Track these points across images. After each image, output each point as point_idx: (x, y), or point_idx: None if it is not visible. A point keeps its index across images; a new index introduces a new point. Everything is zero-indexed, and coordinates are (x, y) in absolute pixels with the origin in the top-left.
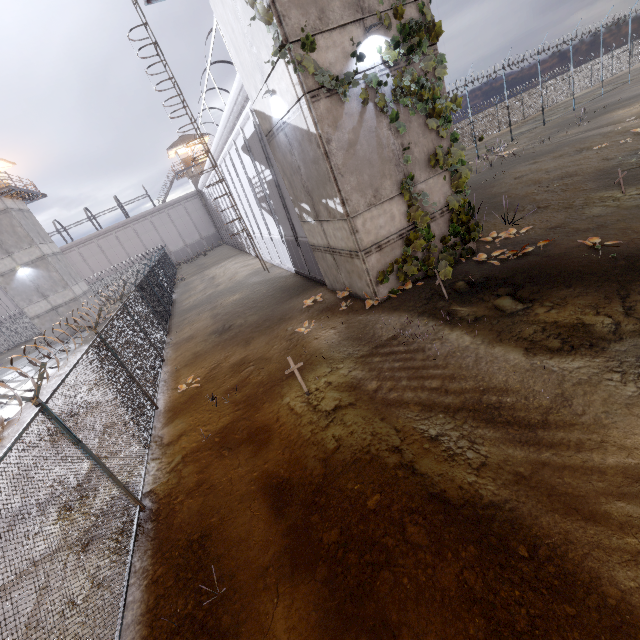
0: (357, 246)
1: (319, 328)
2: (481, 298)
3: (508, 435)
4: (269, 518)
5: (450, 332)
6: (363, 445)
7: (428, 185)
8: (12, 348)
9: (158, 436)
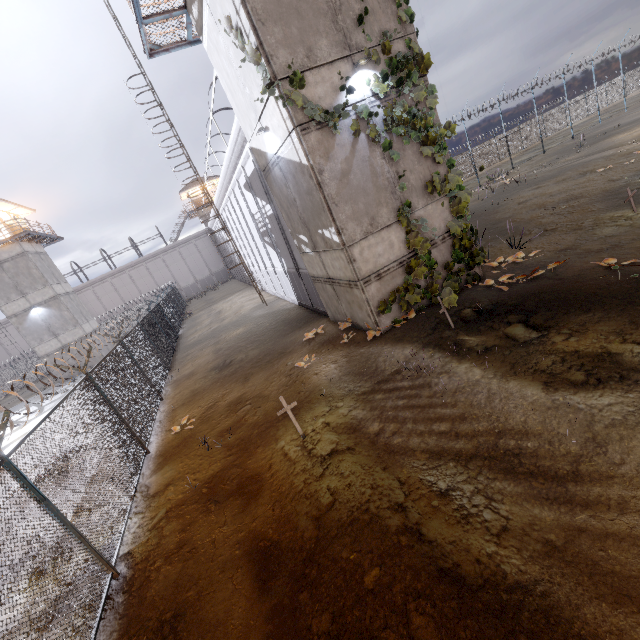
0: (355, 275)
1: (319, 362)
2: (490, 326)
3: (532, 490)
4: (252, 594)
5: (458, 365)
6: (361, 501)
7: (427, 211)
8: (24, 387)
9: (145, 485)
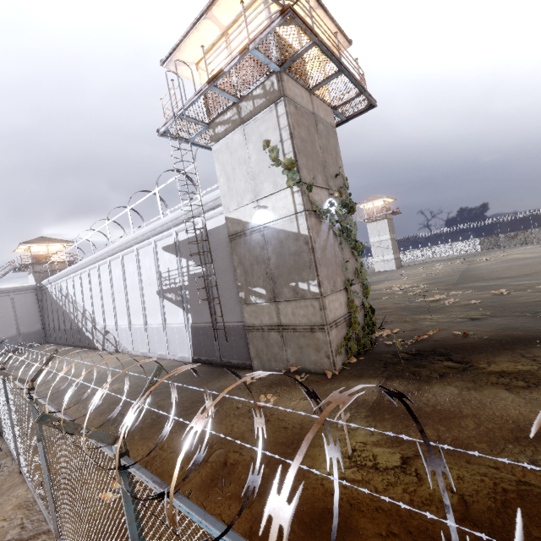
0: (325, 320)
1: (285, 399)
2: (430, 363)
3: None
4: None
5: (431, 387)
6: (490, 486)
7: (354, 288)
8: None
9: None
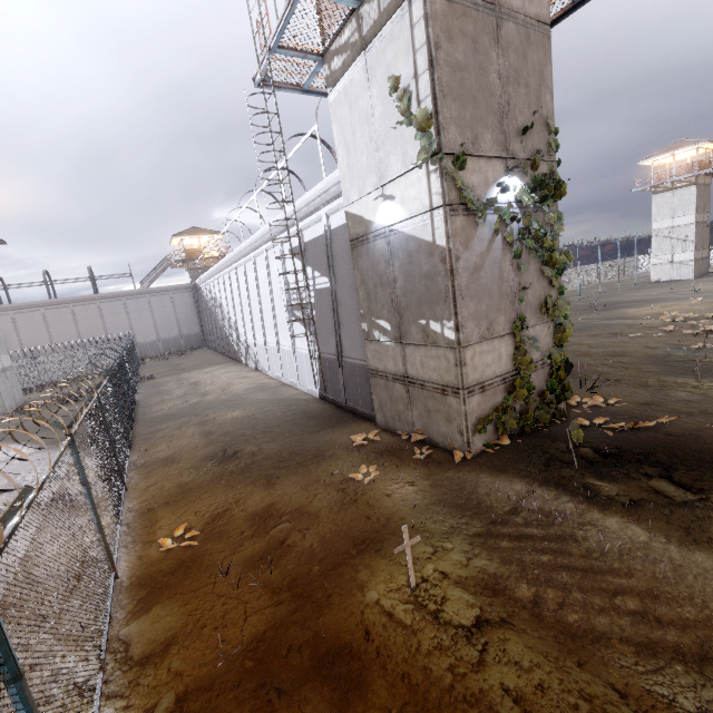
0: (460, 381)
1: (387, 478)
2: (626, 475)
3: None
4: None
5: (603, 517)
6: None
7: (535, 331)
8: None
9: (118, 639)
